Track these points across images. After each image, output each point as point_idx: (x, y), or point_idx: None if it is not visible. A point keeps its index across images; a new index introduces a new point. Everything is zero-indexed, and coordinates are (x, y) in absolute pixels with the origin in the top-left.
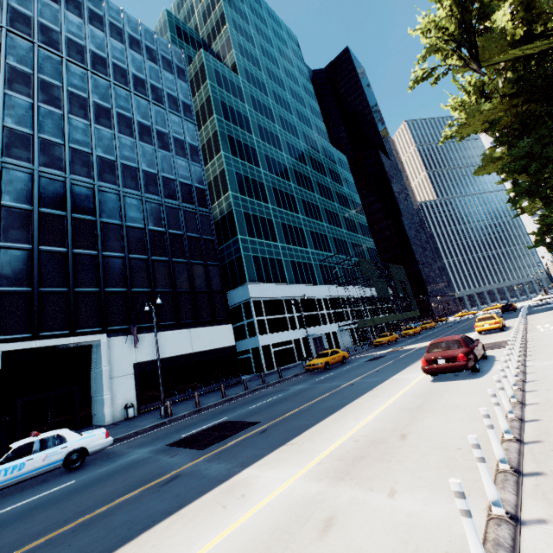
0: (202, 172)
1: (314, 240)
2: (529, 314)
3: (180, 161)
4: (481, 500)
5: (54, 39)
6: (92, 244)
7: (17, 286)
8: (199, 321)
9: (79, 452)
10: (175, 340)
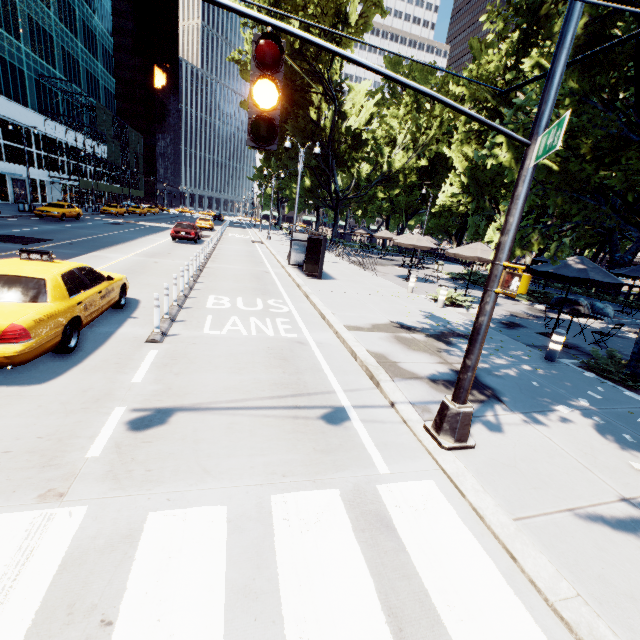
0: None
1: (32, 34)
2: (229, 226)
3: None
4: None
5: None
6: None
7: None
8: None
9: None
10: None
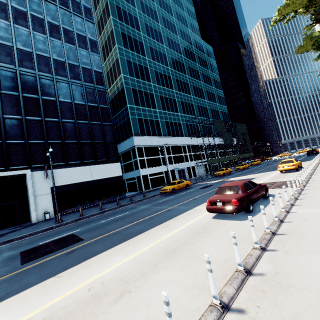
0: (100, 60)
1: (183, 107)
2: None
3: (82, 51)
4: None
5: None
6: (17, 111)
7: None
8: (96, 161)
9: None
10: (80, 173)
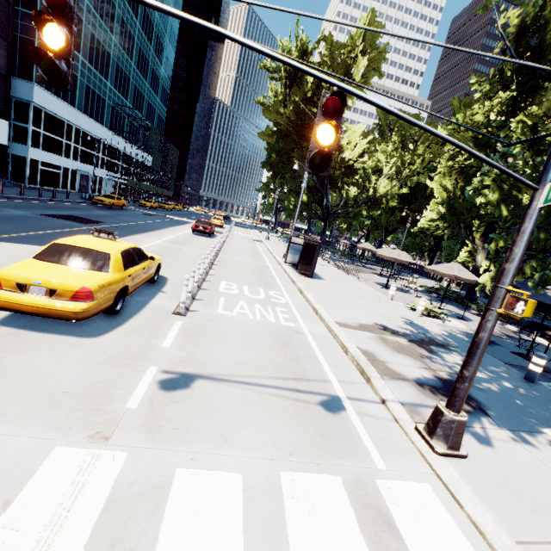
0: None
1: (117, 76)
2: (235, 226)
3: None
4: None
5: None
6: None
7: None
8: None
9: None
10: None
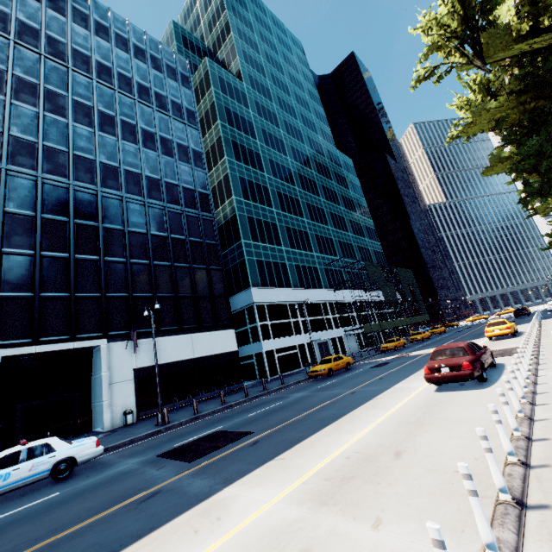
0: (205, 177)
1: (319, 244)
2: (543, 318)
3: (183, 166)
4: (476, 538)
5: (61, 50)
6: (94, 249)
7: (19, 291)
8: (200, 326)
9: (68, 461)
10: (176, 346)
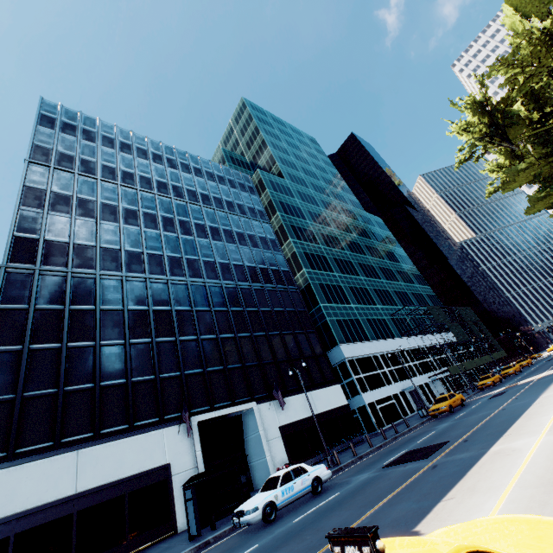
0: (283, 258)
1: (379, 297)
2: None
3: (267, 253)
4: None
5: (180, 192)
6: (230, 329)
7: (194, 369)
8: (314, 384)
9: (317, 480)
10: (302, 403)
